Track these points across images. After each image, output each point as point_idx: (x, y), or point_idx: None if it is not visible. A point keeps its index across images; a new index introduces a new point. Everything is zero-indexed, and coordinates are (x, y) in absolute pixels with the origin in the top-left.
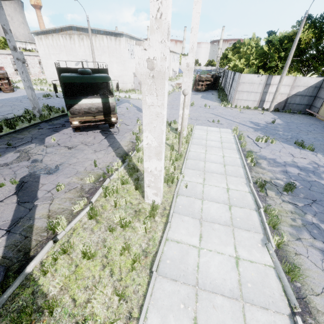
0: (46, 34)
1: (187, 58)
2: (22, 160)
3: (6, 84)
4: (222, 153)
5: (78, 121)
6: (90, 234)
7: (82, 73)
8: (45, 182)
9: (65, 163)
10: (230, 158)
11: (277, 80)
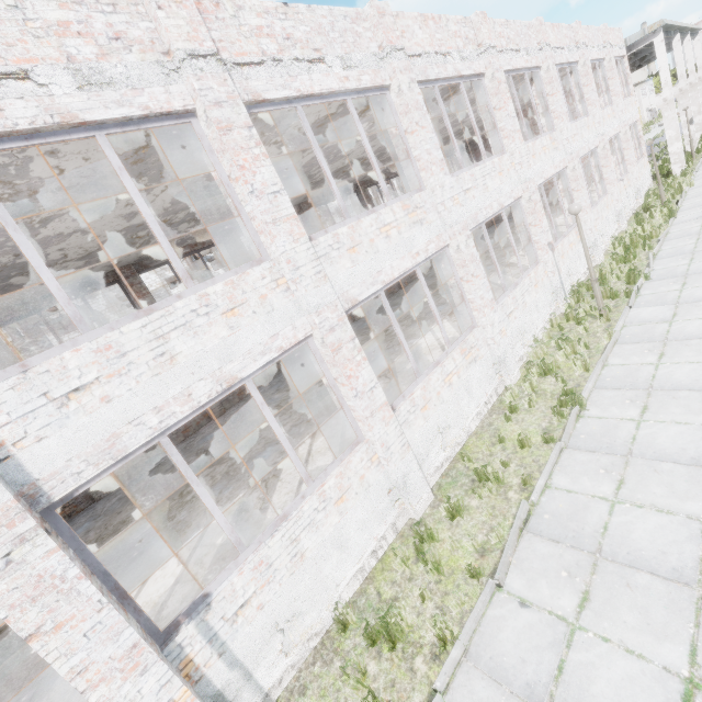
0: None
1: (697, 75)
2: None
3: None
4: None
5: None
6: None
7: None
8: None
9: None
10: None
11: None
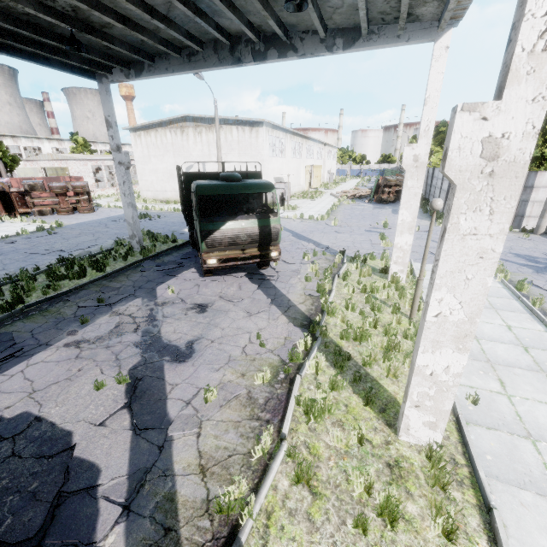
0: (148, 130)
1: (415, 148)
2: (125, 331)
3: (85, 202)
4: (501, 319)
5: (216, 259)
6: (311, 532)
7: (229, 179)
8: (176, 380)
9: (202, 339)
10: (527, 332)
11: (546, 180)
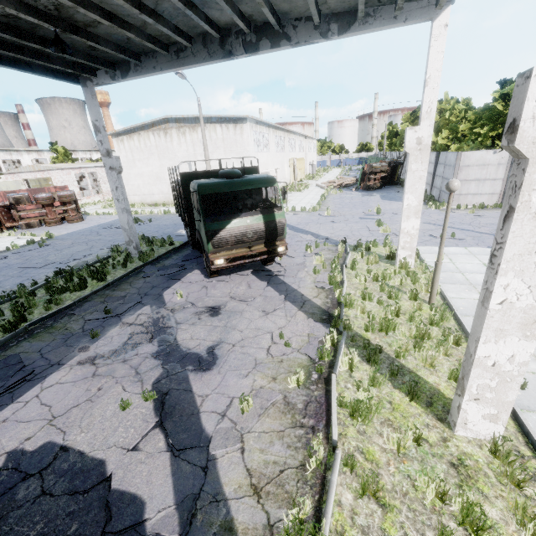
0: (131, 134)
1: (418, 130)
2: (139, 342)
3: (73, 211)
4: None
5: (223, 259)
6: None
7: (230, 175)
8: (205, 391)
9: (223, 343)
10: None
11: None
